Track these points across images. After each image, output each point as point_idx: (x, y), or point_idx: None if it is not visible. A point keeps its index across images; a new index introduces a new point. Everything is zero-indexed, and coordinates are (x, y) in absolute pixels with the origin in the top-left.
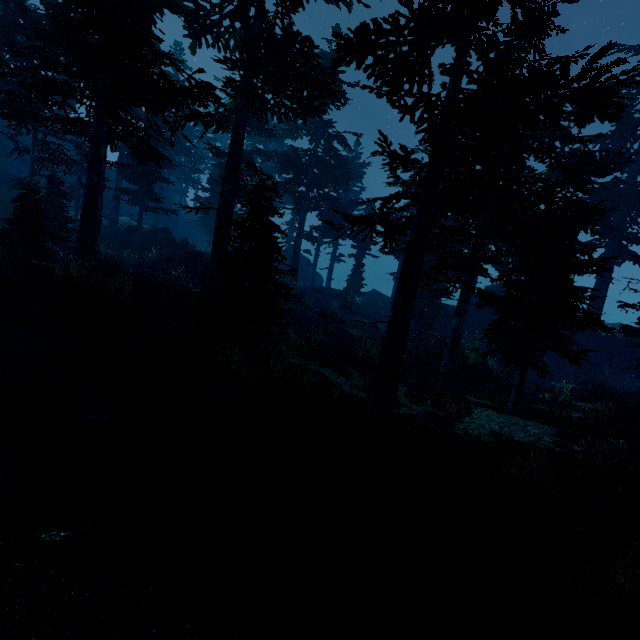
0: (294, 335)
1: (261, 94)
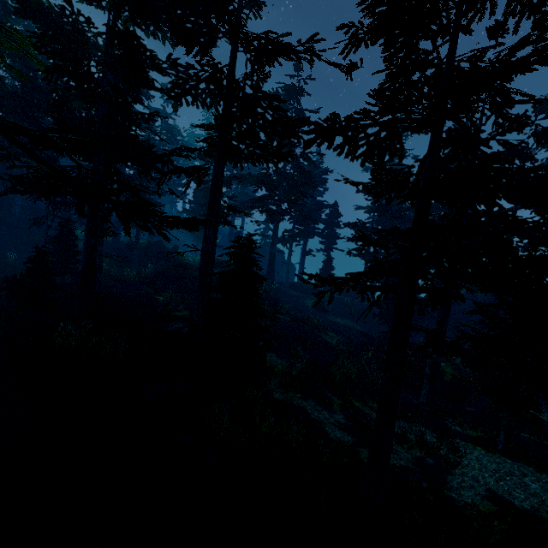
0: (275, 357)
1: (235, 146)
